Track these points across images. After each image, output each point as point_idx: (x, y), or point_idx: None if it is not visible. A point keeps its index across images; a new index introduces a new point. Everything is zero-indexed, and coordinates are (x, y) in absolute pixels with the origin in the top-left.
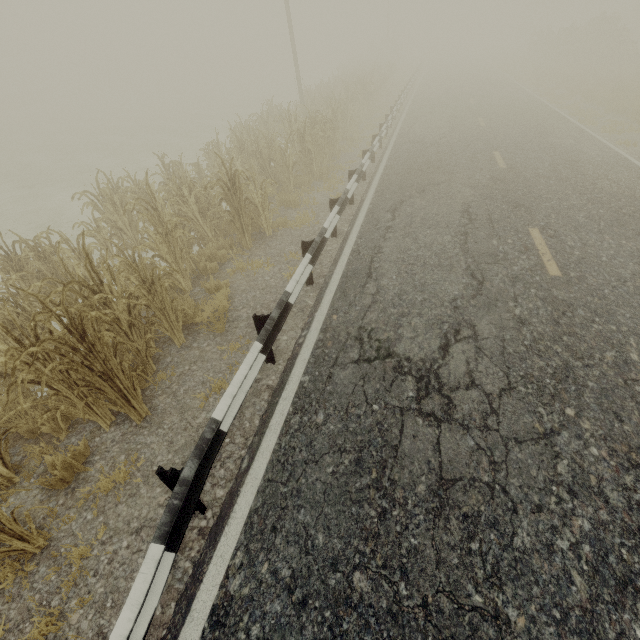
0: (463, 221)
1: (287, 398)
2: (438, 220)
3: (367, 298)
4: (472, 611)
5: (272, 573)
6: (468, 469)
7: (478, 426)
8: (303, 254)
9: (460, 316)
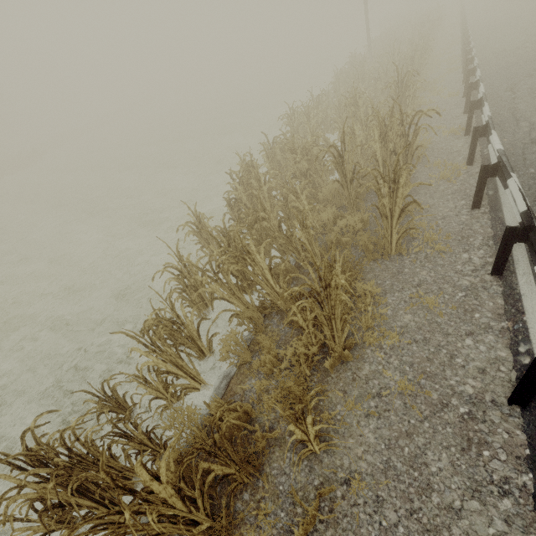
0: None
1: None
2: None
3: (525, 128)
4: None
5: None
6: None
7: None
8: (469, 111)
9: None
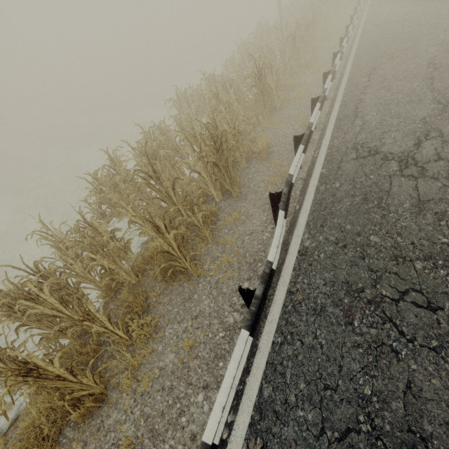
0: (429, 70)
1: (314, 180)
2: (407, 74)
3: (356, 128)
4: (441, 244)
5: (325, 239)
6: (437, 195)
7: (444, 177)
8: (311, 107)
9: (429, 126)
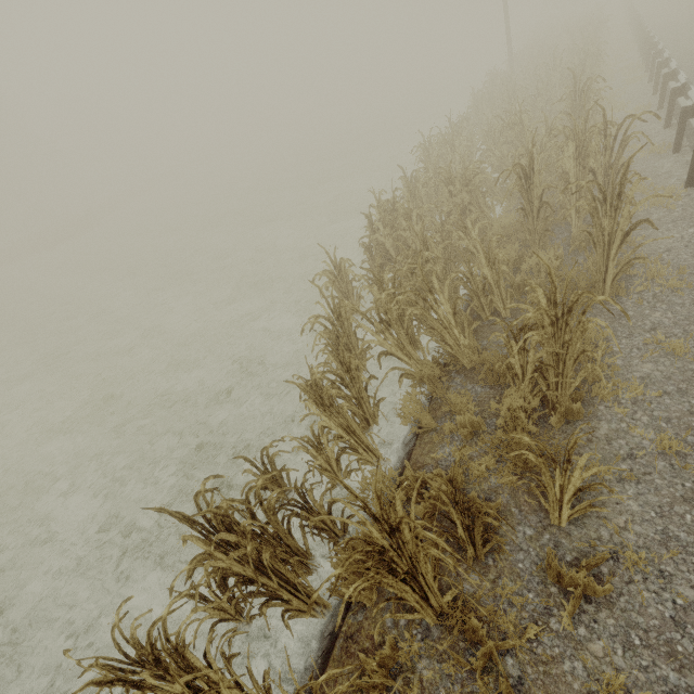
0: None
1: None
2: None
3: None
4: None
5: None
6: None
7: None
8: (680, 120)
9: None
